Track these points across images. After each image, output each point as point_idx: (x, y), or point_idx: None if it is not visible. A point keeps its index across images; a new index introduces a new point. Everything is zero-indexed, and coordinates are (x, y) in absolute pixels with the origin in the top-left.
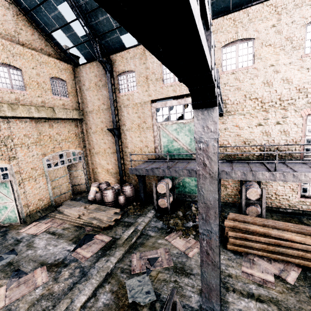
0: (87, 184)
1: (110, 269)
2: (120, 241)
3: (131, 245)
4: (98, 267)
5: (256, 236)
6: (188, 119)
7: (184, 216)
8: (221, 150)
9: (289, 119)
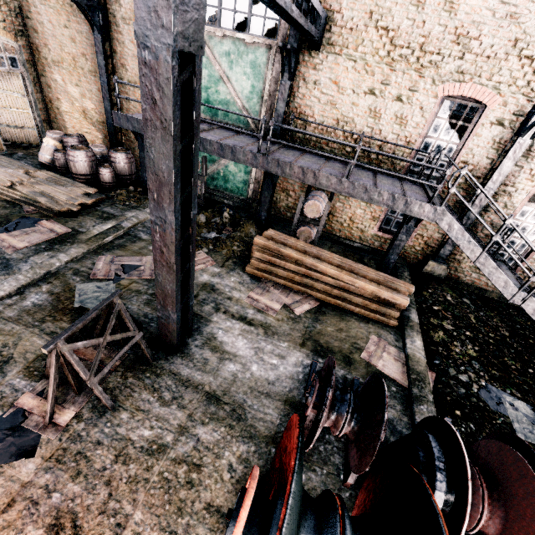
0: (40, 131)
1: (54, 268)
2: (83, 236)
3: (103, 245)
4: (33, 263)
5: (286, 262)
6: (255, 35)
7: (207, 224)
8: (298, 126)
9: (418, 96)
